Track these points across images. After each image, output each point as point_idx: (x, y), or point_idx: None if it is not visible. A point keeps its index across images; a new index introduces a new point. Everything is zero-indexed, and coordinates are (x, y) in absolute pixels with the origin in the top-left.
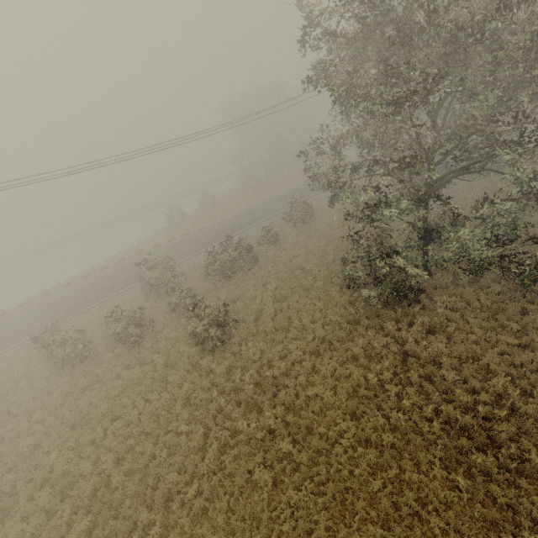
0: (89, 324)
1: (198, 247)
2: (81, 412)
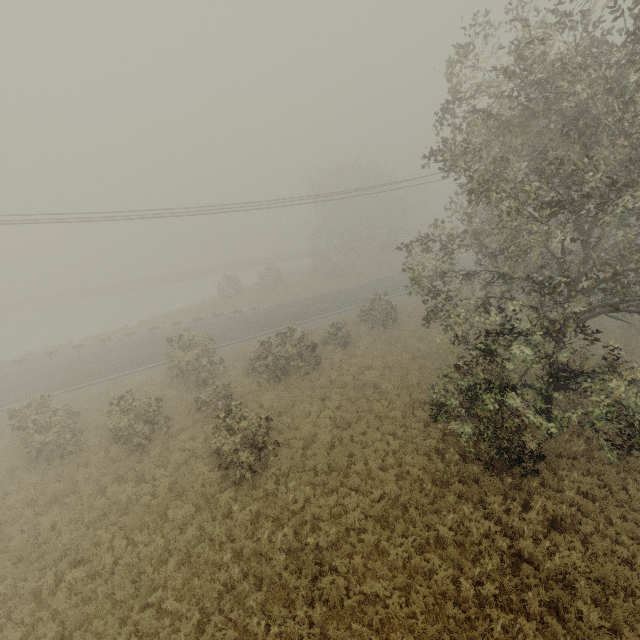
0: (89, 405)
1: (249, 331)
2: (37, 536)
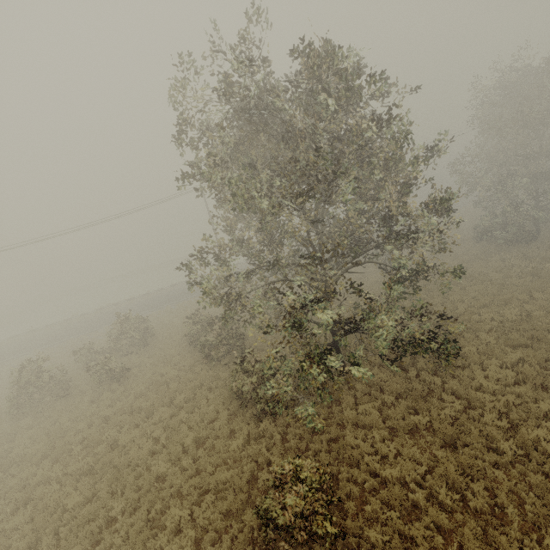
0: None
1: None
2: None
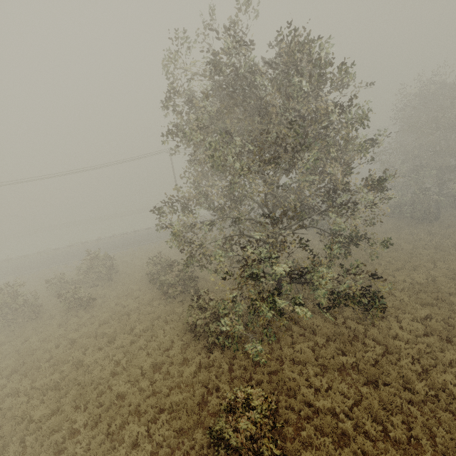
0: None
1: None
2: None
